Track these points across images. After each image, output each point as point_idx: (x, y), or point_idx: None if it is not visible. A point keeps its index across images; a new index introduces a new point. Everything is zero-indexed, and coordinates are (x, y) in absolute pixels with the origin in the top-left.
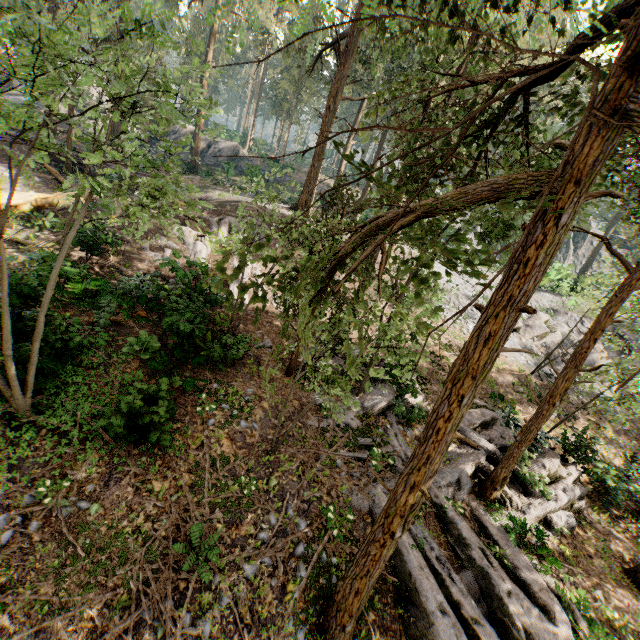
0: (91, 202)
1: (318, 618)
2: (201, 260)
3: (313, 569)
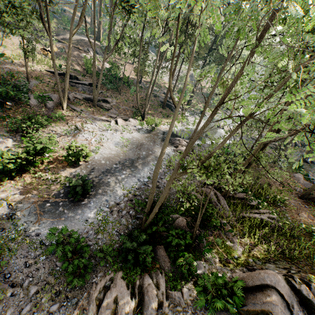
0: (63, 49)
1: (161, 107)
2: (97, 64)
3: (158, 105)
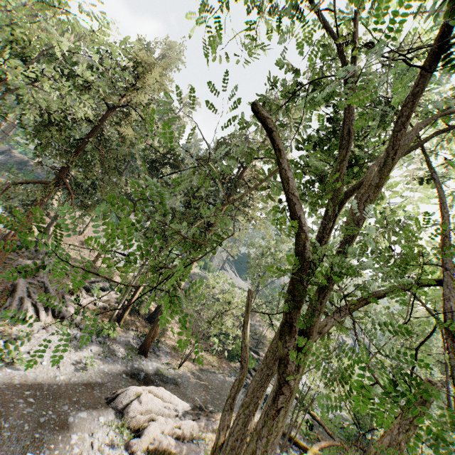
0: None
1: None
2: None
3: None
